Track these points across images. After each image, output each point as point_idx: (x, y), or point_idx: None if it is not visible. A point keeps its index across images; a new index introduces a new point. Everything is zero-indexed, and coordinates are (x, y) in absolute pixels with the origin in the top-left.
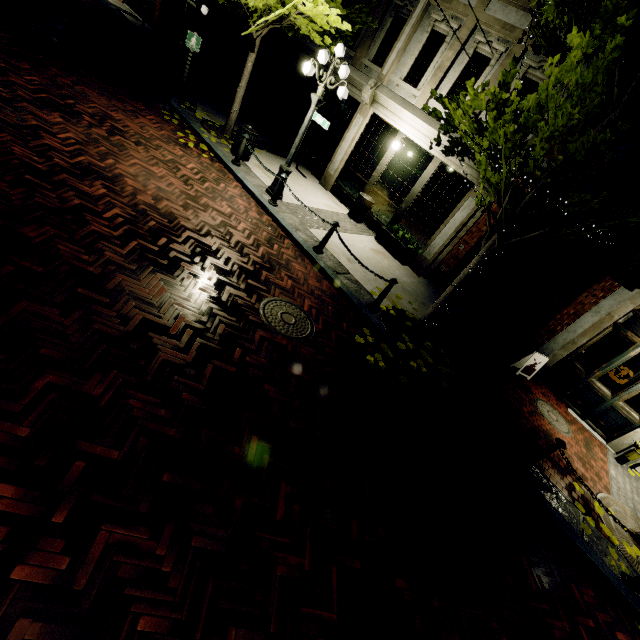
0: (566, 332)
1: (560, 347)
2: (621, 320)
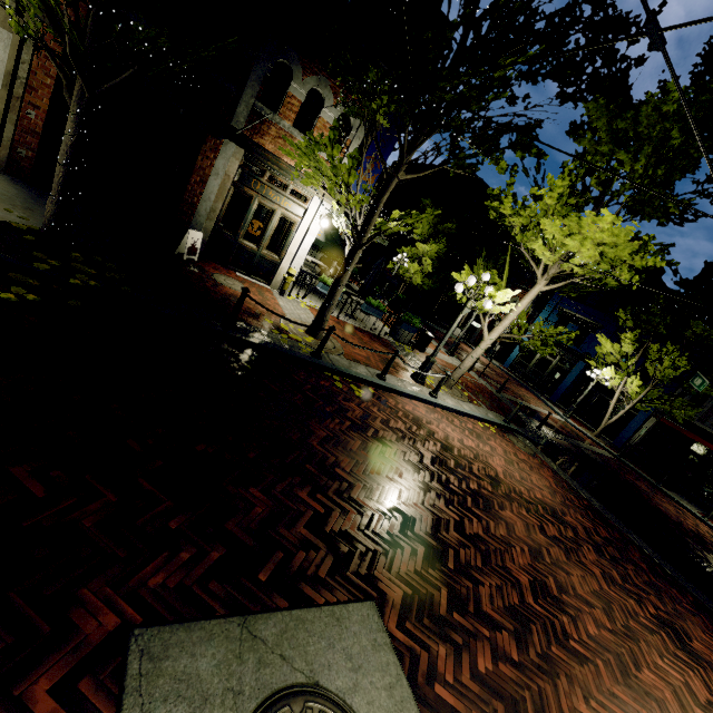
0: (204, 202)
1: (206, 219)
2: (236, 178)
